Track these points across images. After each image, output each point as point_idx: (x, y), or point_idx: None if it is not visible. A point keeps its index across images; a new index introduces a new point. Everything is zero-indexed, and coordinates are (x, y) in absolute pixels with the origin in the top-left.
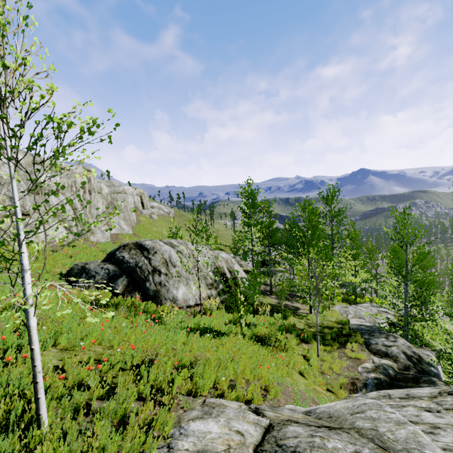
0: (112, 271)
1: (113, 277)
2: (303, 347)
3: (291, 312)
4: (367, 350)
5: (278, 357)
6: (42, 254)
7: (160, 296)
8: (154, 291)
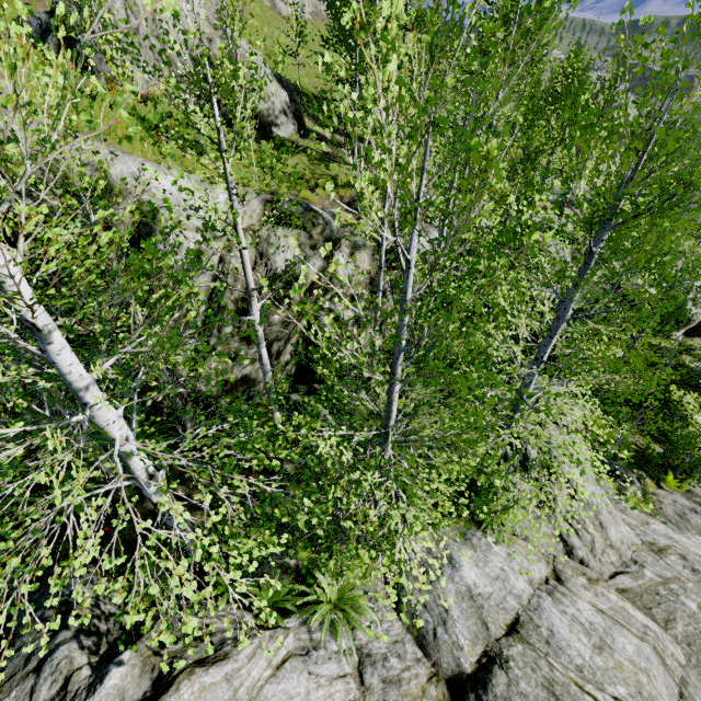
0: (44, 23)
1: (46, 33)
2: (252, 173)
3: (316, 158)
4: (345, 204)
5: (163, 146)
6: (2, 0)
7: (92, 67)
8: (86, 58)
